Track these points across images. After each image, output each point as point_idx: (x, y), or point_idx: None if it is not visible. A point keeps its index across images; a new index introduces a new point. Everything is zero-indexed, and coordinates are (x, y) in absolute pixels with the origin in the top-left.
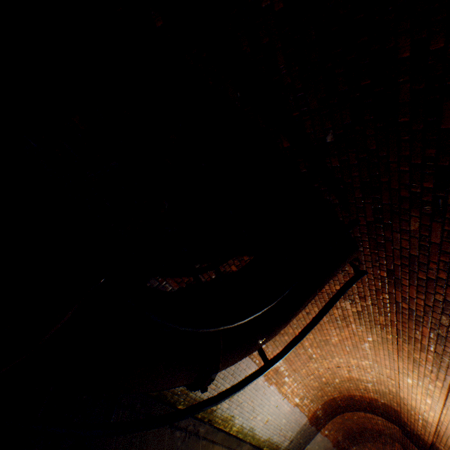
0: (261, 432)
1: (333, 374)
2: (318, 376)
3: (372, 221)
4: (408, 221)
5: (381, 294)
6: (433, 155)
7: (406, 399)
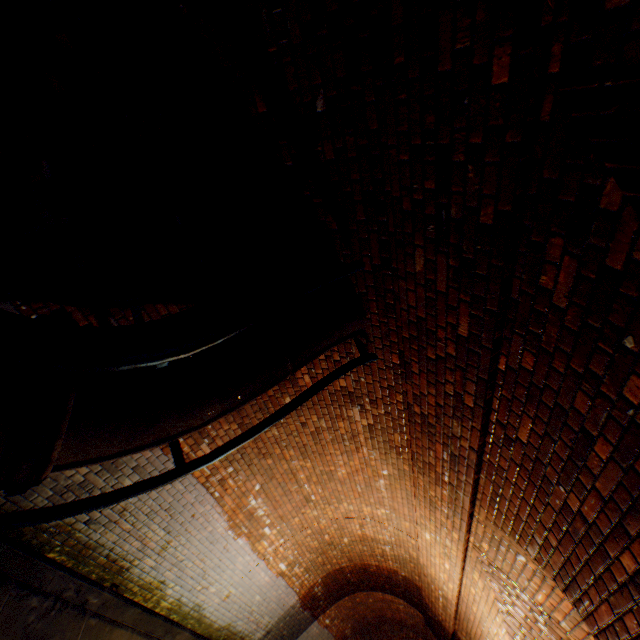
0: (216, 613)
1: (341, 529)
2: (318, 531)
3: (379, 266)
4: (413, 257)
5: (395, 395)
6: (433, 127)
7: (426, 567)
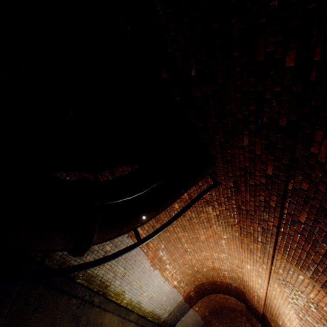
0: (147, 305)
1: (202, 264)
2: (191, 266)
3: (223, 142)
4: (242, 139)
5: (230, 200)
6: (254, 83)
7: (247, 282)
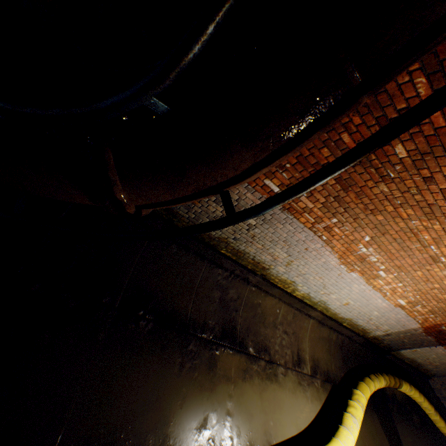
0: (338, 310)
1: None
2: None
3: None
4: None
5: None
6: None
7: None
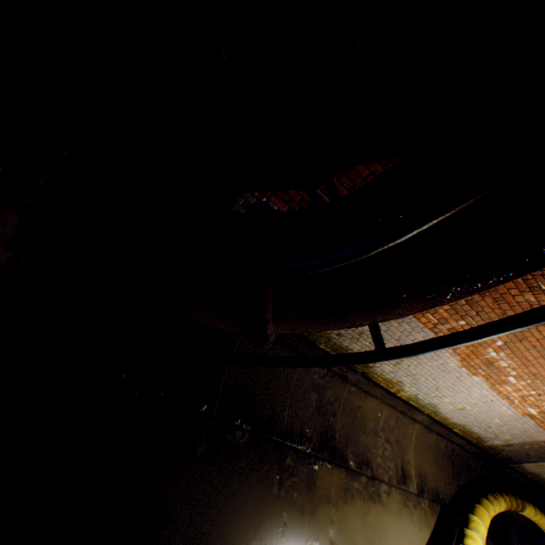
0: (450, 414)
1: None
2: None
3: None
4: None
5: None
6: None
7: None
